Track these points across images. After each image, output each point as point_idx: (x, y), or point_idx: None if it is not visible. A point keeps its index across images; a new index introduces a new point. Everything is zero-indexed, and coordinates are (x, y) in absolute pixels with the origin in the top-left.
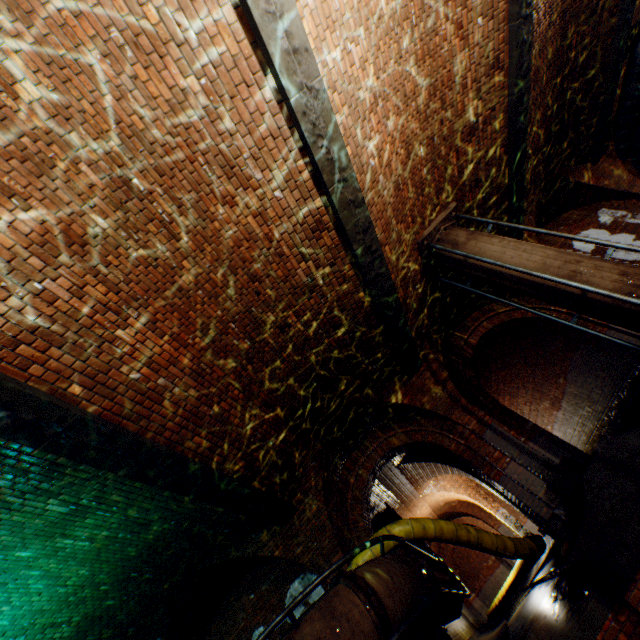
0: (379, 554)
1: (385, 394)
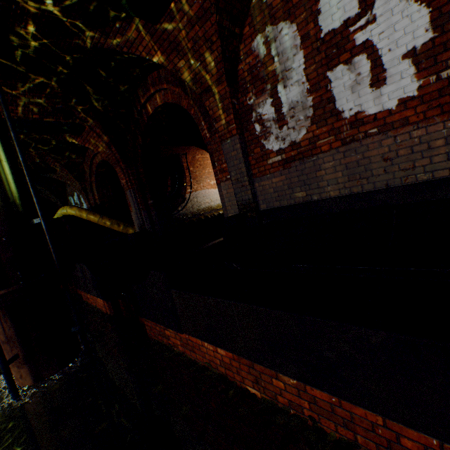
0: (65, 214)
1: (68, 138)
